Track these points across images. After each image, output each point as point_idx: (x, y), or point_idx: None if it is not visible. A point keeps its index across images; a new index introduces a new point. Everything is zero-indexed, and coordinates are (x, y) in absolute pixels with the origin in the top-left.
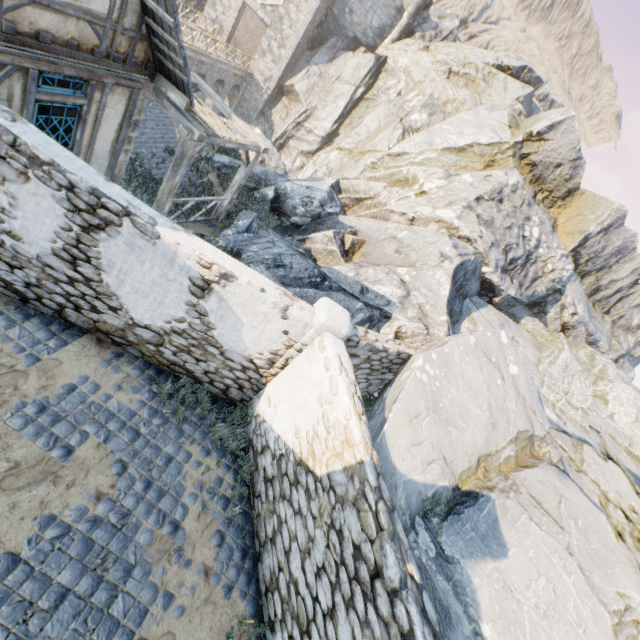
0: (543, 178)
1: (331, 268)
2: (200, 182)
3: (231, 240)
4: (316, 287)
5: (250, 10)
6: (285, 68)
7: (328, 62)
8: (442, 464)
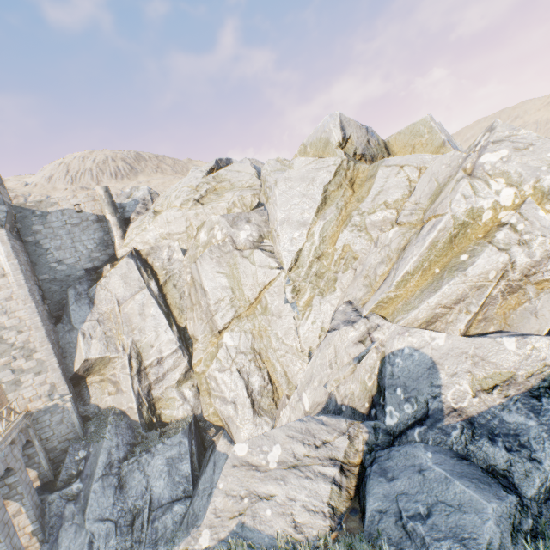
0: (373, 156)
1: None
2: None
3: None
4: None
5: None
6: (57, 361)
7: (91, 307)
8: None
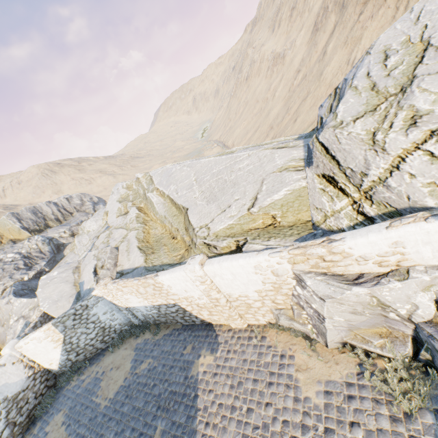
0: None
1: None
2: None
3: None
4: None
5: None
6: None
7: None
8: (71, 297)
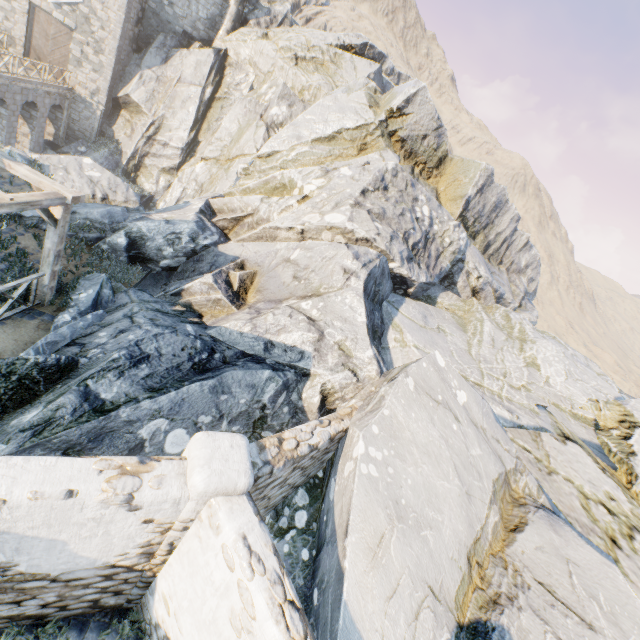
0: (415, 152)
1: (220, 328)
2: (5, 254)
3: (66, 333)
4: (203, 369)
5: (42, 12)
6: (112, 77)
7: (162, 63)
8: (432, 603)
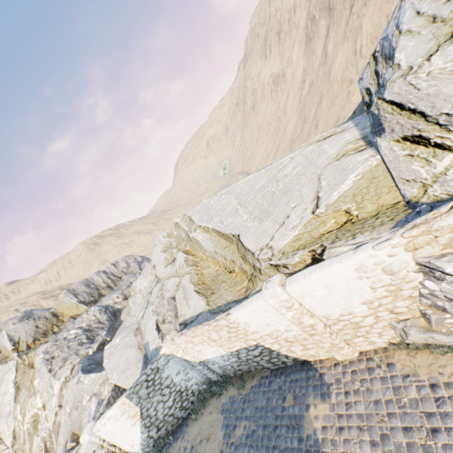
0: (44, 331)
1: None
2: None
3: None
4: None
5: None
6: None
7: None
8: (139, 362)
